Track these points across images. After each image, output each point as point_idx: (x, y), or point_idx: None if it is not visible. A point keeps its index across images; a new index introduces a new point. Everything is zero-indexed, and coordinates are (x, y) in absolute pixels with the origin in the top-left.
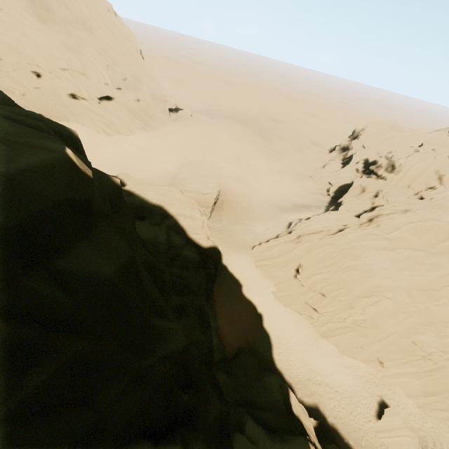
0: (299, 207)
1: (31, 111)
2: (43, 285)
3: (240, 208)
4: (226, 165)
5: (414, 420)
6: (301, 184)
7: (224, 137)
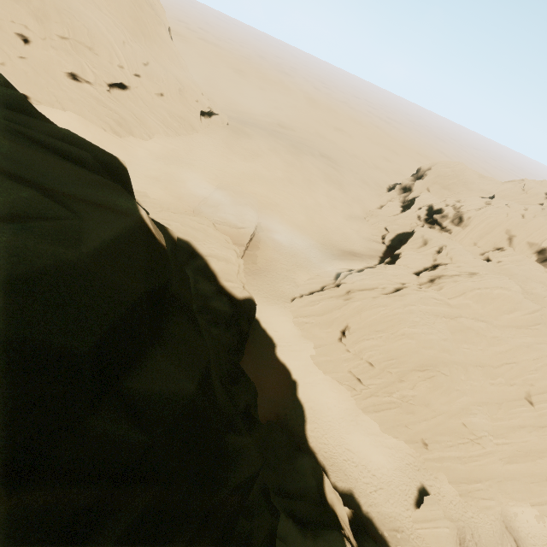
0: (349, 255)
1: (67, 130)
2: (114, 422)
3: (280, 249)
4: (267, 194)
5: (454, 509)
6: (353, 226)
7: (267, 157)
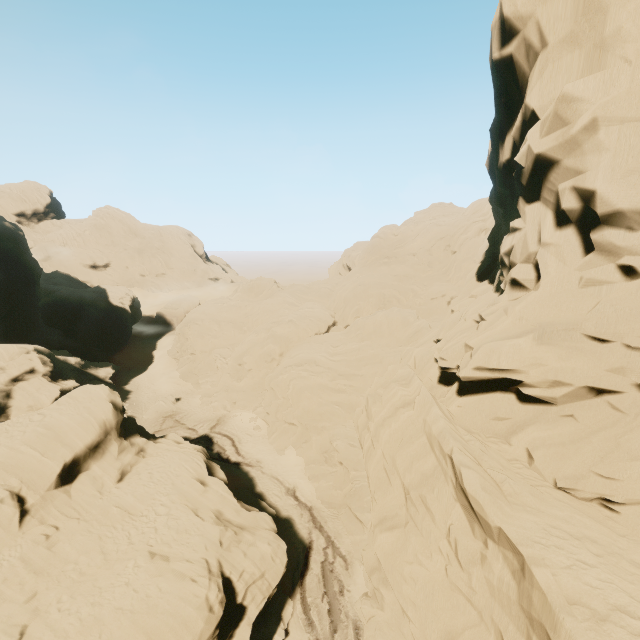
0: None
1: (14, 224)
2: None
3: None
4: None
5: (188, 407)
6: None
7: None
